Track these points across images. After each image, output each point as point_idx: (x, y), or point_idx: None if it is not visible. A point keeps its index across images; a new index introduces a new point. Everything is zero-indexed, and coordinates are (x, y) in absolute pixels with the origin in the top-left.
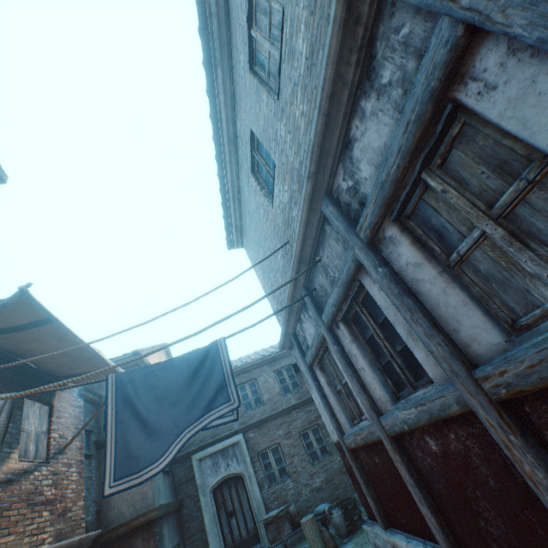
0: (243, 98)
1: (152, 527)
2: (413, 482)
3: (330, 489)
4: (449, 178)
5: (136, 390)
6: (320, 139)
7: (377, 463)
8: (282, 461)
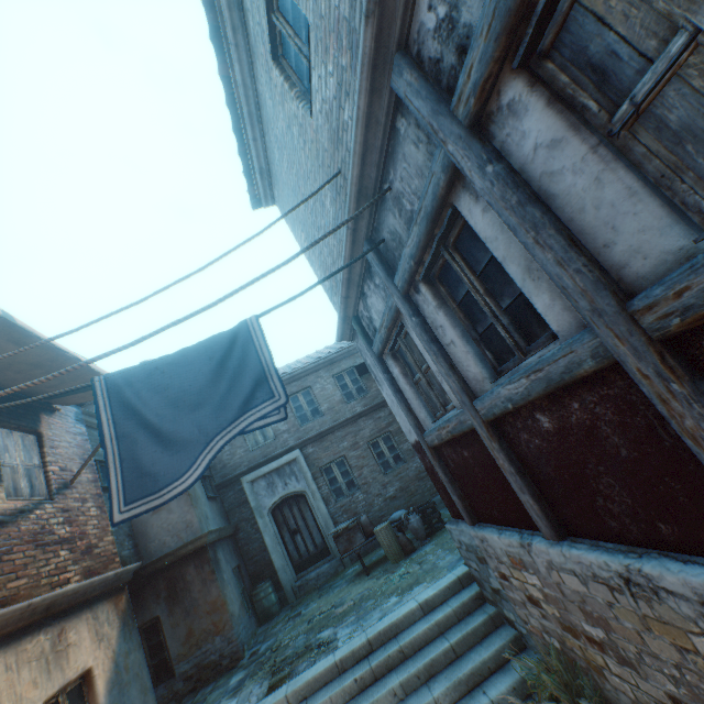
0: None
1: (204, 554)
2: (513, 470)
3: (406, 497)
4: None
5: (138, 394)
6: None
7: (466, 458)
8: (350, 474)
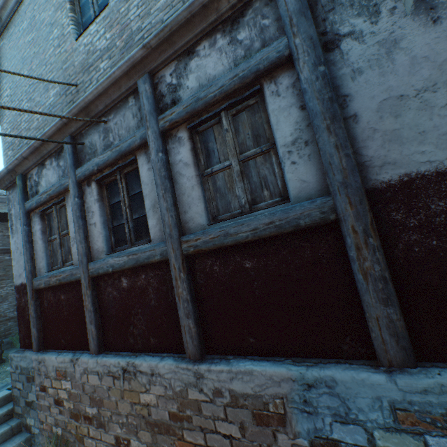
0: None
1: None
2: (93, 309)
3: None
4: (233, 126)
5: None
6: (176, 27)
7: (62, 300)
8: None
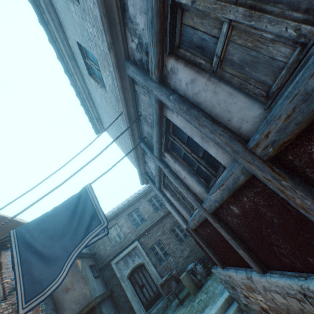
0: (64, 19)
1: (94, 311)
2: (230, 237)
3: (194, 255)
4: None
5: (32, 235)
6: (103, 8)
7: (209, 233)
8: (164, 248)
